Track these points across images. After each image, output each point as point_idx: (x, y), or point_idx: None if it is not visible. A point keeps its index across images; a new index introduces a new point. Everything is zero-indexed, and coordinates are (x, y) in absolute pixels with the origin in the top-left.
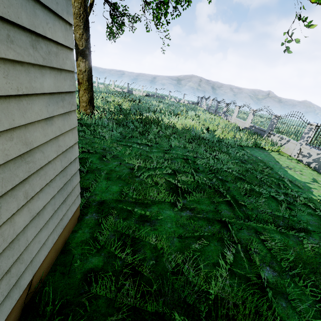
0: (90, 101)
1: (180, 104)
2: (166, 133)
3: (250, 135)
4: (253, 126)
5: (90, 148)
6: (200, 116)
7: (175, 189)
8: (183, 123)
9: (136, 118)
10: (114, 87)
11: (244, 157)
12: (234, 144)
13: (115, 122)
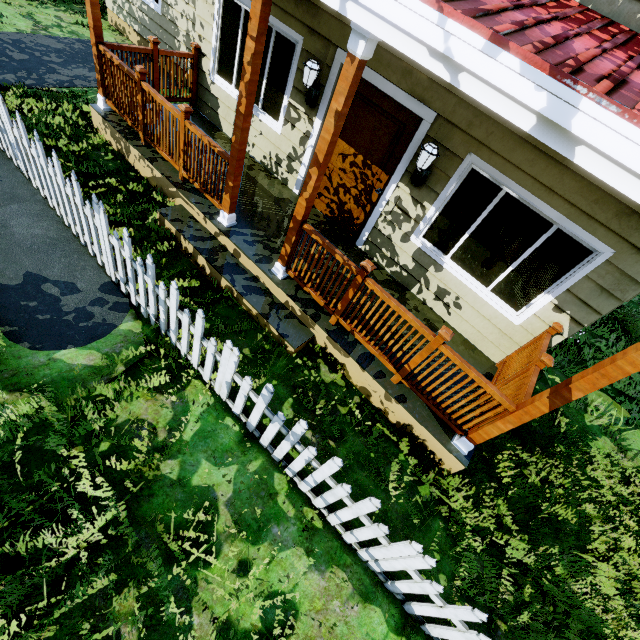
0: None
1: None
2: None
3: None
4: None
5: None
6: None
7: None
8: None
9: None
10: None
11: None
12: None
13: None
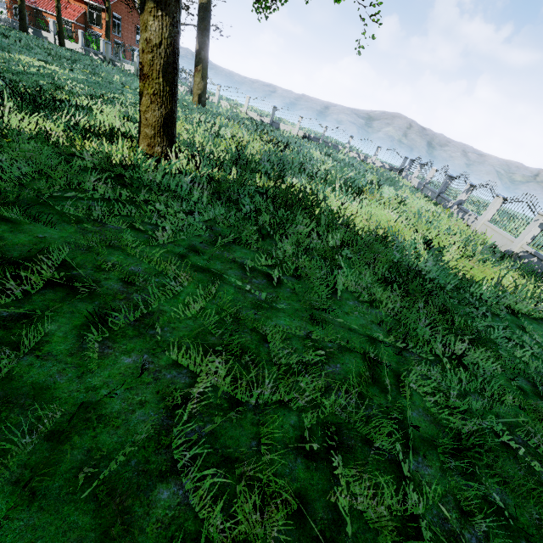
0: (164, 126)
1: (367, 165)
2: (327, 244)
3: (533, 280)
4: (535, 255)
5: (83, 273)
6: (406, 201)
7: None
8: (372, 217)
9: (266, 185)
10: (247, 109)
11: (535, 367)
12: (497, 305)
13: (211, 188)
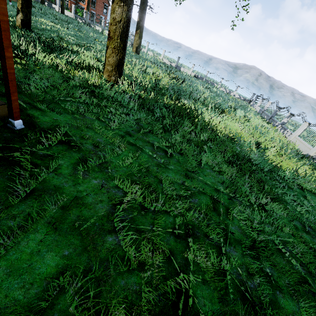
0: (118, 66)
1: (230, 96)
2: (199, 139)
3: None
4: None
5: (75, 139)
6: (250, 119)
7: (171, 315)
8: (227, 126)
9: (169, 103)
10: (163, 57)
11: (307, 217)
12: (292, 183)
13: (140, 102)
